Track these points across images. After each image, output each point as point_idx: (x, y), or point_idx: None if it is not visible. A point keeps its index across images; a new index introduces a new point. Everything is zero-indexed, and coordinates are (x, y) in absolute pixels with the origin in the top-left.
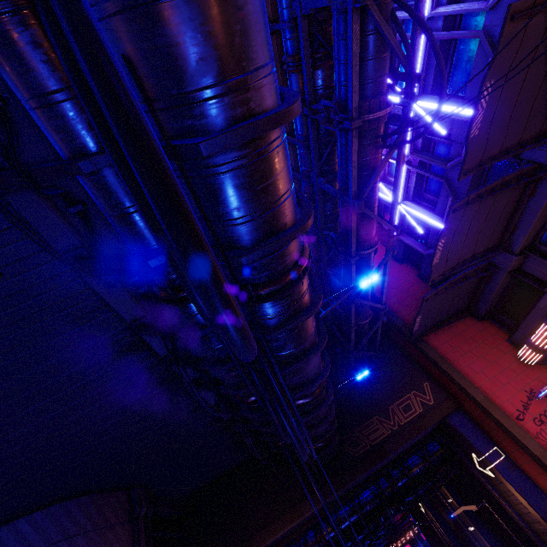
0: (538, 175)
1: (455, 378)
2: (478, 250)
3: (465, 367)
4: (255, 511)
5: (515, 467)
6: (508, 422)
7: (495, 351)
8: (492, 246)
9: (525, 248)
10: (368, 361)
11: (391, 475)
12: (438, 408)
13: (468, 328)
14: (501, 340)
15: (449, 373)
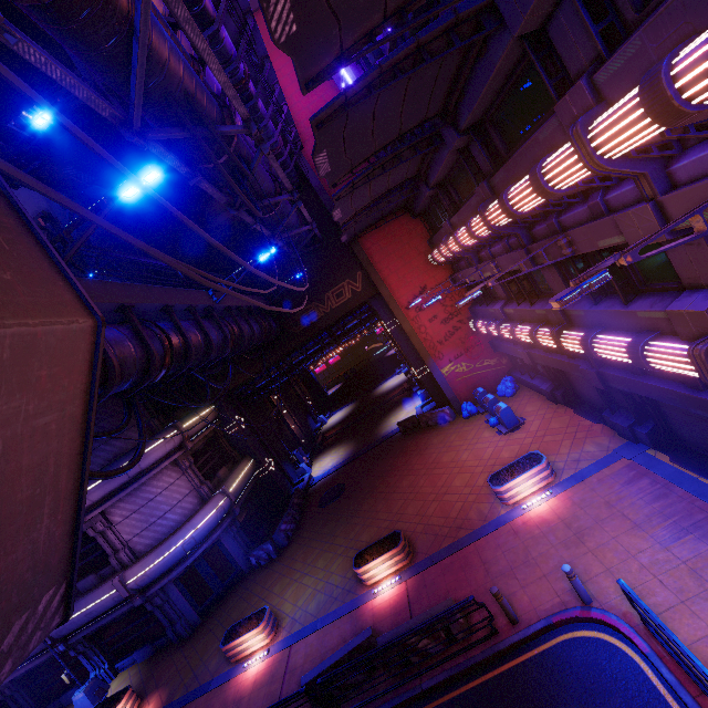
0: (431, 148)
1: (373, 279)
2: (394, 185)
3: (385, 268)
4: (225, 371)
5: (403, 330)
6: (398, 312)
7: (414, 252)
8: (412, 177)
9: (438, 183)
10: (314, 251)
11: (331, 330)
12: (363, 295)
13: (401, 227)
14: (423, 241)
15: (370, 275)
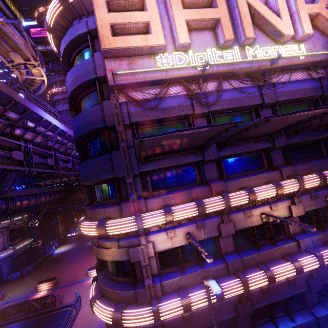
0: None
1: None
2: None
3: None
4: None
5: None
6: None
7: None
8: None
9: None
10: None
11: None
12: None
13: None
14: None
15: None
